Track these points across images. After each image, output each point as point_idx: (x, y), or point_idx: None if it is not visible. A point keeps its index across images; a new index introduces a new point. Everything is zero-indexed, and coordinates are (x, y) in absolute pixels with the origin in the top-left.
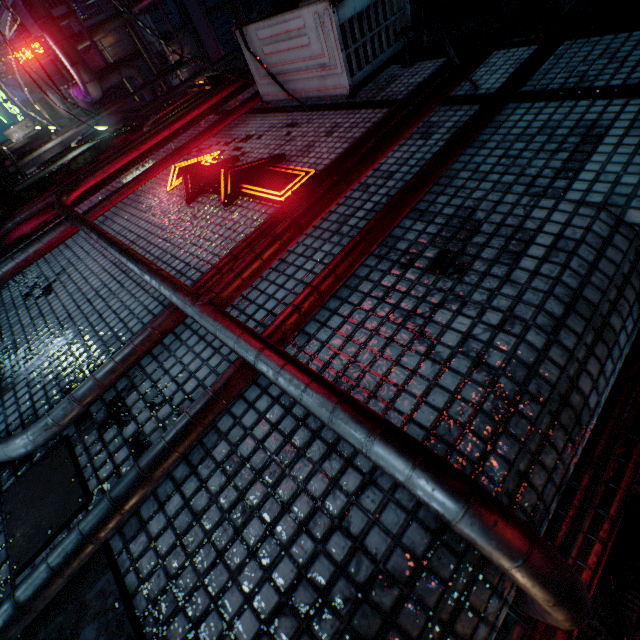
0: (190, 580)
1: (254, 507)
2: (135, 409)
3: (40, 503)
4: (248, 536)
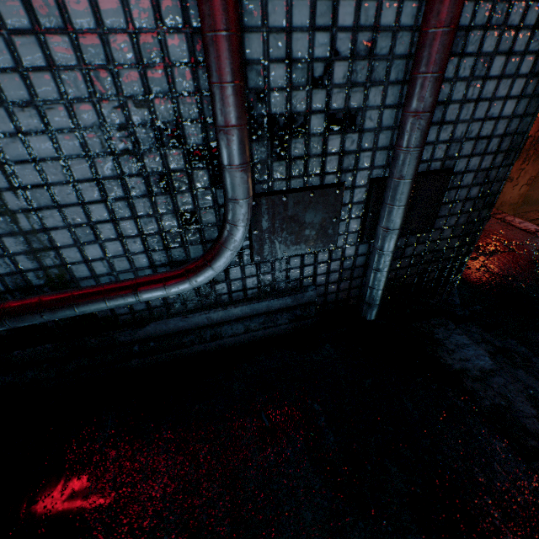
0: (463, 129)
1: (492, 53)
2: (298, 107)
3: (304, 227)
4: (494, 73)
